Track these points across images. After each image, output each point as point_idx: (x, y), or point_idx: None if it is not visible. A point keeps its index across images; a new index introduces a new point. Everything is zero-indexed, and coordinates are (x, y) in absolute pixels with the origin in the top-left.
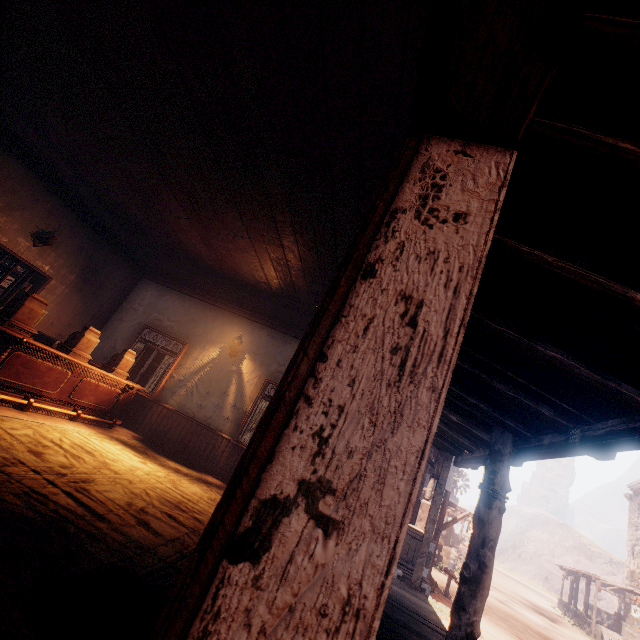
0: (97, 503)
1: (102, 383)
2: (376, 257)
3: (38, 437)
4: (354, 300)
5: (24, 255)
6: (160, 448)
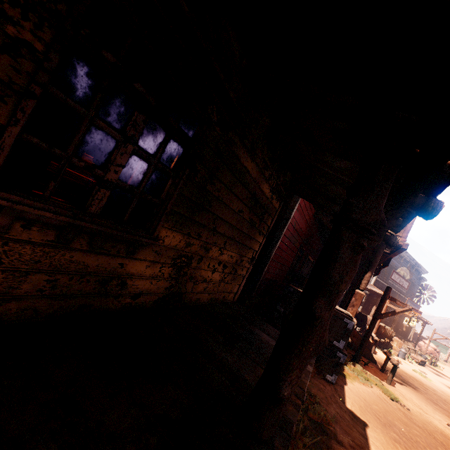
0: None
1: (64, 175)
2: None
3: None
4: None
5: None
6: None
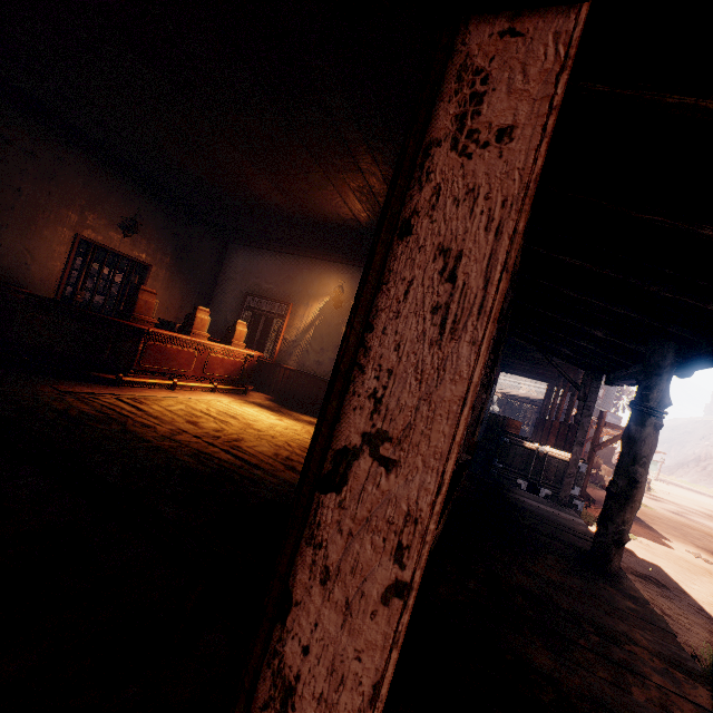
0: (250, 456)
1: (225, 356)
2: (411, 211)
3: (190, 410)
4: (392, 265)
5: (121, 249)
6: (292, 405)
